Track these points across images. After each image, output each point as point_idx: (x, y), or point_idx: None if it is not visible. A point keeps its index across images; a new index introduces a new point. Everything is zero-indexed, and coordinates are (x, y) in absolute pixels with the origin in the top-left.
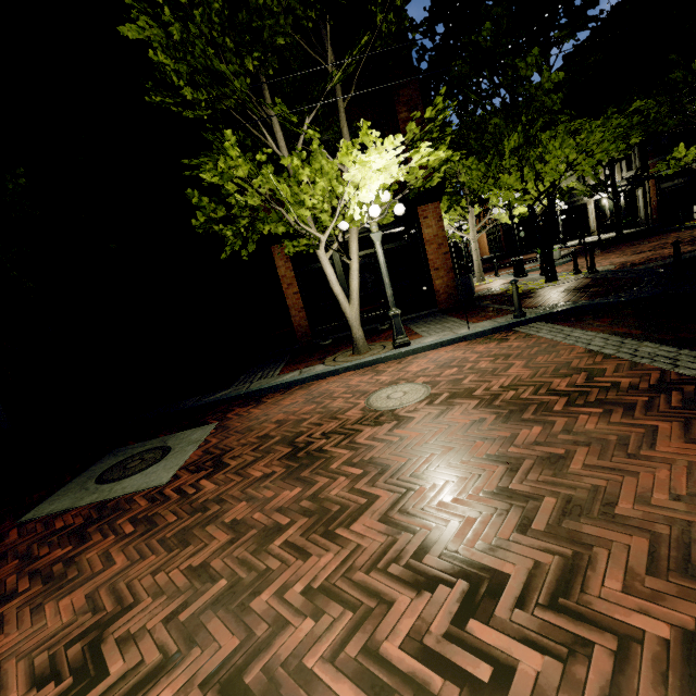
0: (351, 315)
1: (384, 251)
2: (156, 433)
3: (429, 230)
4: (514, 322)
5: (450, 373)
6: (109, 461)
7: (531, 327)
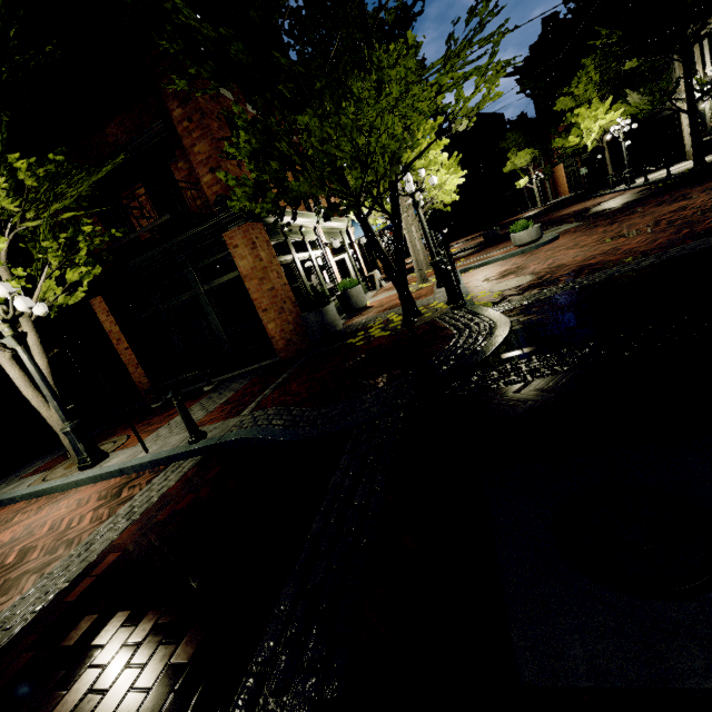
0: (52, 422)
1: (207, 292)
2: None
3: (243, 261)
4: (173, 454)
5: None
6: None
7: (169, 473)
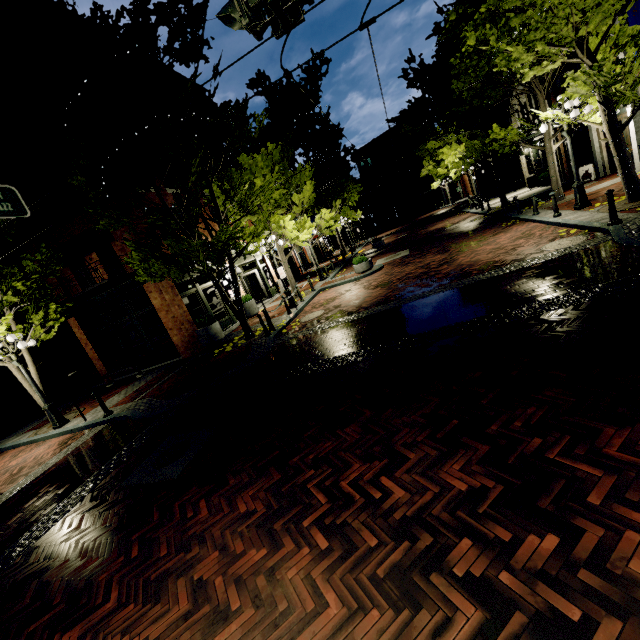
0: (40, 402)
1: (138, 316)
2: None
3: (156, 301)
4: (95, 423)
5: None
6: None
7: (91, 432)
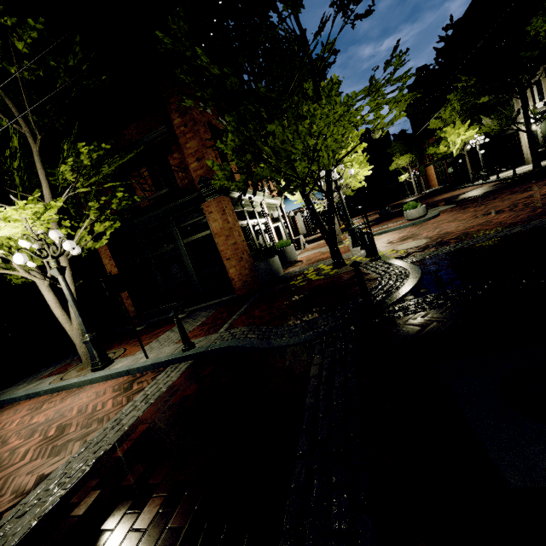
0: (72, 334)
1: (185, 244)
2: None
3: (215, 223)
4: (171, 359)
5: (4, 449)
6: None
7: (169, 372)
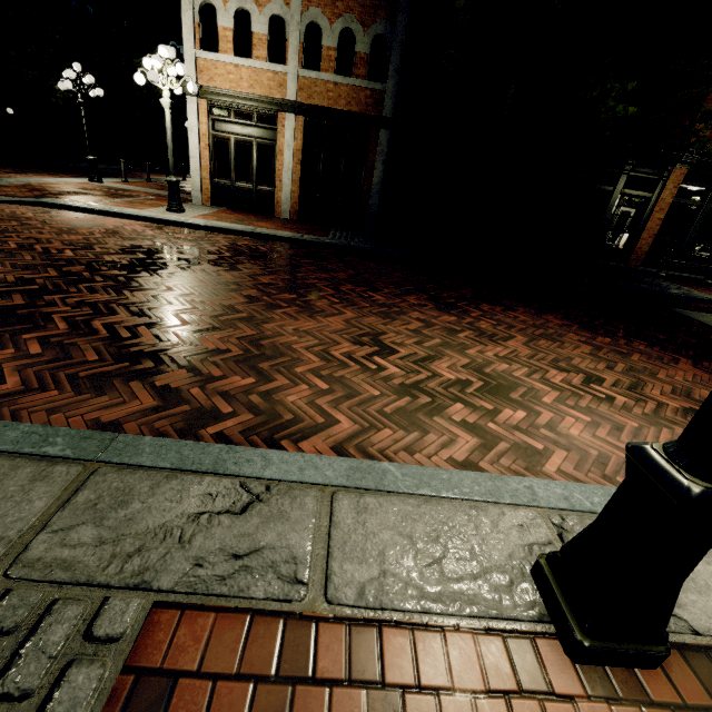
0: None
1: None
2: (679, 306)
3: None
4: None
5: None
6: (702, 318)
7: None
